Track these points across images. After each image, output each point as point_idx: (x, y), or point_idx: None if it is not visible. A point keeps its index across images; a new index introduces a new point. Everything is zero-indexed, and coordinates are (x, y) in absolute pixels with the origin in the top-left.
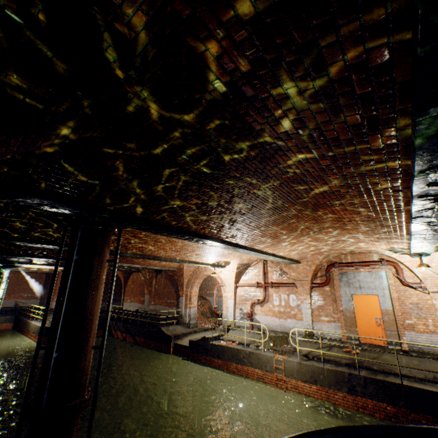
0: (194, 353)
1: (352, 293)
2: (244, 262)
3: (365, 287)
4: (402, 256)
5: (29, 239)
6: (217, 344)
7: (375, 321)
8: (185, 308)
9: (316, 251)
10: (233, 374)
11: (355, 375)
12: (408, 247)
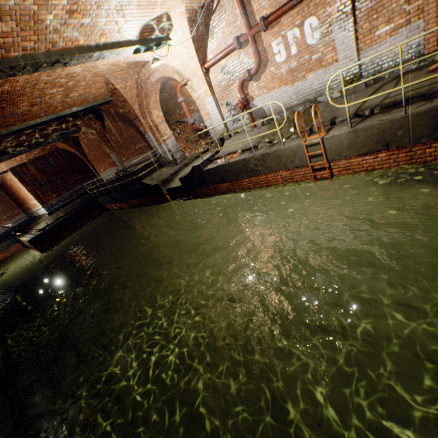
0: (192, 190)
1: None
2: (197, 3)
3: None
4: None
5: None
6: (214, 167)
7: None
8: (159, 146)
9: None
10: (249, 190)
11: None
12: None
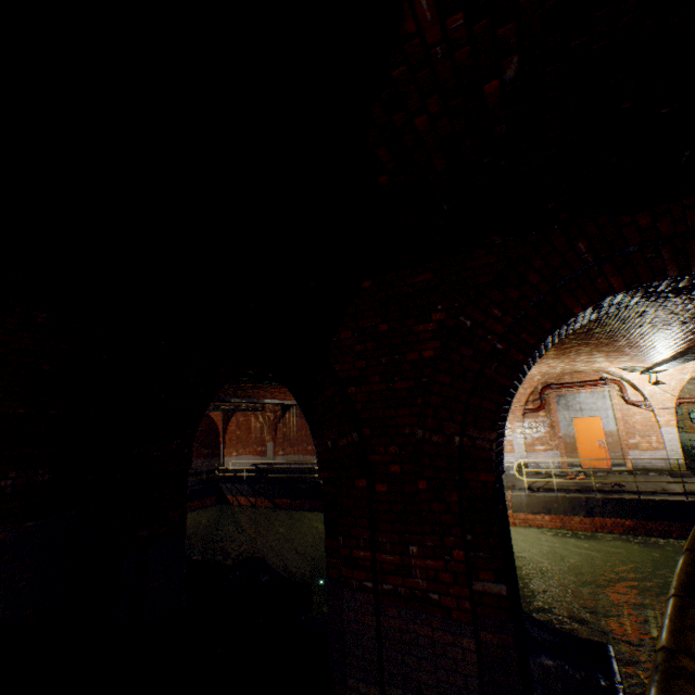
0: None
1: (571, 416)
2: None
3: (586, 409)
4: (632, 374)
5: (271, 377)
6: None
7: (598, 445)
8: None
9: (542, 372)
10: None
11: (592, 497)
12: (650, 365)
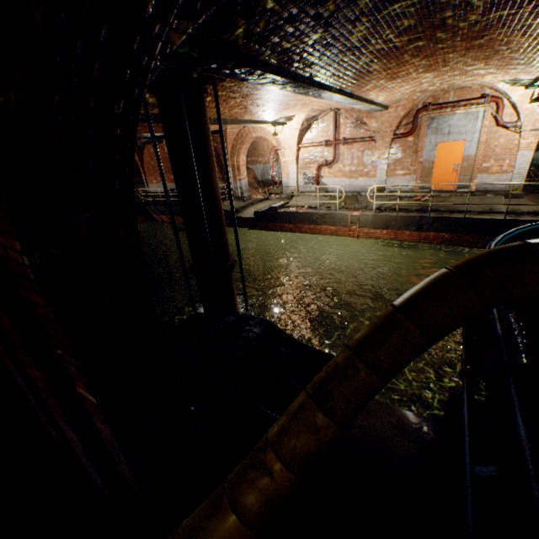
0: (261, 223)
1: (437, 142)
2: (311, 115)
3: (454, 134)
4: (516, 89)
5: None
6: (287, 212)
7: (452, 169)
8: (234, 182)
9: (417, 92)
10: (306, 234)
11: (425, 217)
12: (537, 78)
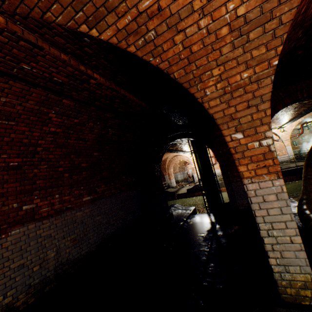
0: (191, 194)
1: None
2: None
3: None
4: (274, 130)
5: None
6: None
7: None
8: (169, 180)
9: None
10: None
11: None
12: (281, 125)
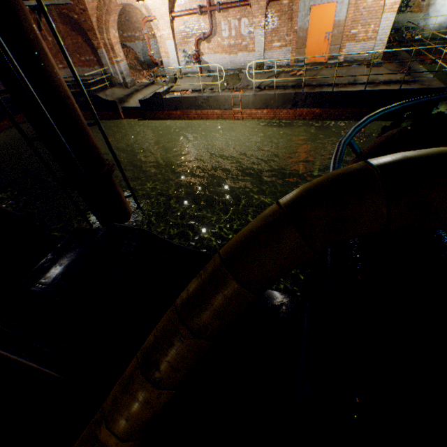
0: (149, 113)
1: (311, 4)
2: None
3: None
4: None
5: None
6: (173, 98)
7: (324, 38)
8: (112, 66)
9: None
10: (195, 120)
11: (300, 94)
12: None
